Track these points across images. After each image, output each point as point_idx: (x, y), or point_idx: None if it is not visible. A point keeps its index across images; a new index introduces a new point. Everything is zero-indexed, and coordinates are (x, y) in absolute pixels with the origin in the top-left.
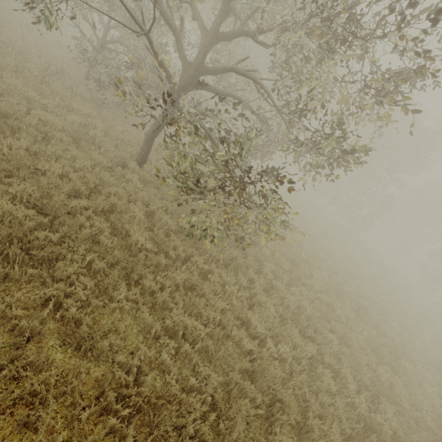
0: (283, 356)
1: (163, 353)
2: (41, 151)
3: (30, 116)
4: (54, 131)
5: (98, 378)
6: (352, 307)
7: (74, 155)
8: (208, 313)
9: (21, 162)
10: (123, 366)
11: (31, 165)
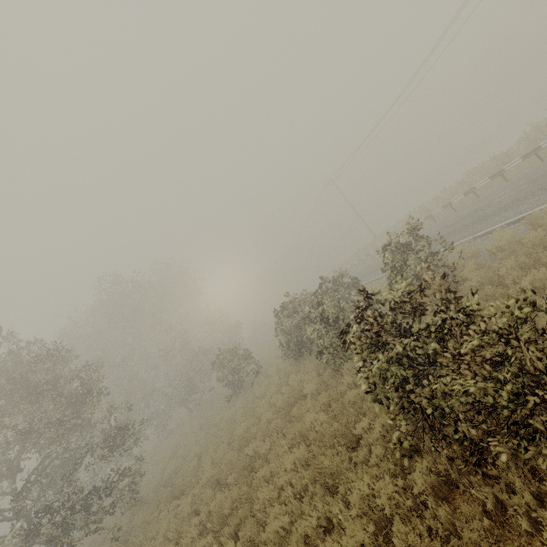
0: None
1: None
2: None
3: None
4: None
5: None
6: None
7: None
8: None
9: None
10: None
11: None
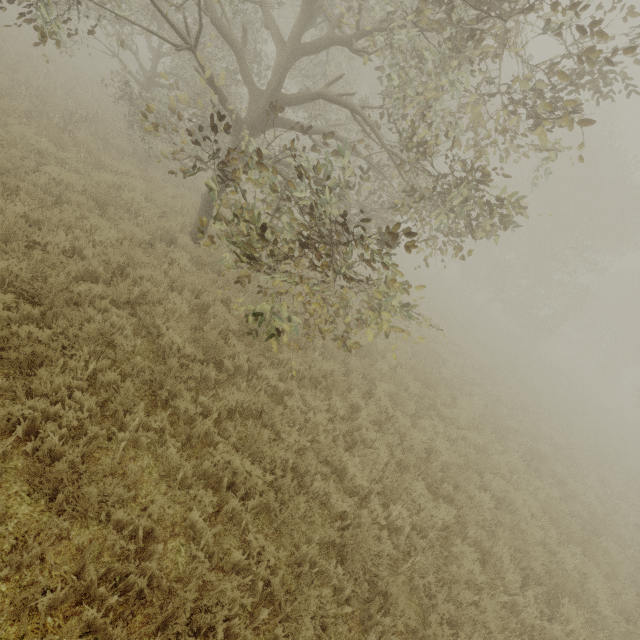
0: (397, 524)
1: (192, 511)
2: (45, 219)
3: (39, 174)
4: (68, 193)
5: (83, 545)
6: (522, 454)
7: (97, 226)
8: (275, 453)
9: (10, 232)
10: (126, 528)
11: (25, 236)
